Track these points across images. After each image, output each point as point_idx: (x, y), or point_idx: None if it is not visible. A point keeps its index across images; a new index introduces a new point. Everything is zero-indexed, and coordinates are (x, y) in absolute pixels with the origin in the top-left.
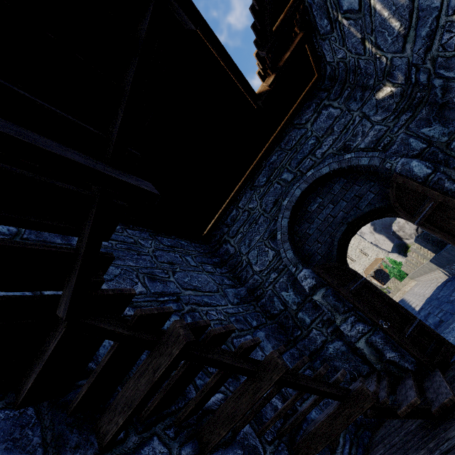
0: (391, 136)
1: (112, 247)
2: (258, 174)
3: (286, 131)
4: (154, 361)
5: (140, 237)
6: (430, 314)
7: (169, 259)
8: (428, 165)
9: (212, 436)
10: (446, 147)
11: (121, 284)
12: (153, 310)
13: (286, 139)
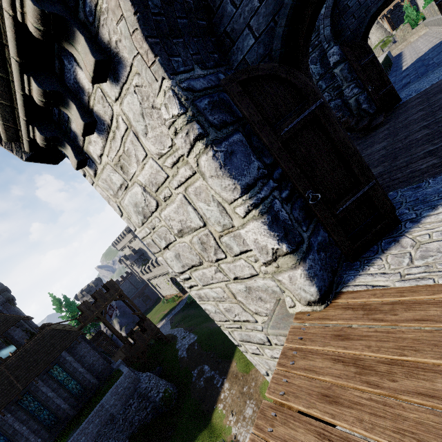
0: None
1: None
2: None
3: None
4: None
5: None
6: (408, 76)
7: None
8: None
9: None
10: None
11: None
12: None
13: None
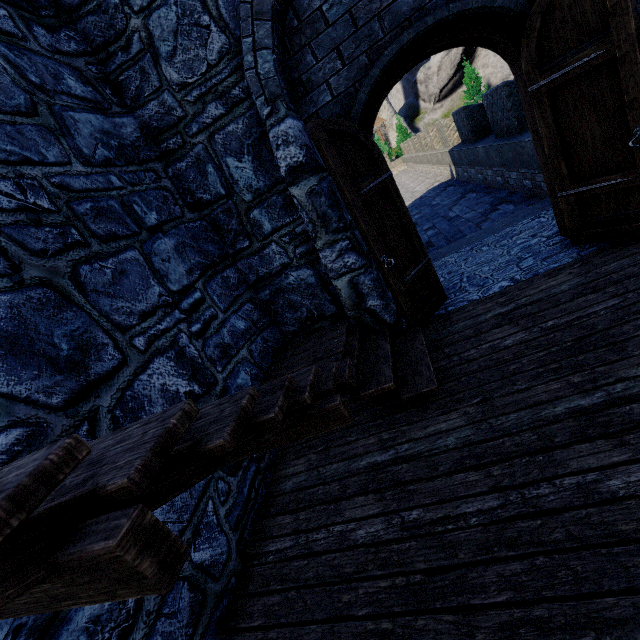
0: None
1: None
2: None
3: None
4: None
5: None
6: (417, 226)
7: None
8: None
9: None
10: None
11: None
12: None
13: None
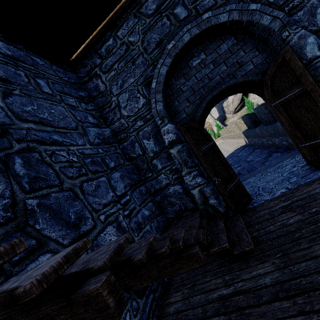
0: None
1: None
2: None
3: None
4: None
5: None
6: (231, 165)
7: (2, 74)
8: None
9: None
10: None
11: None
12: None
13: None
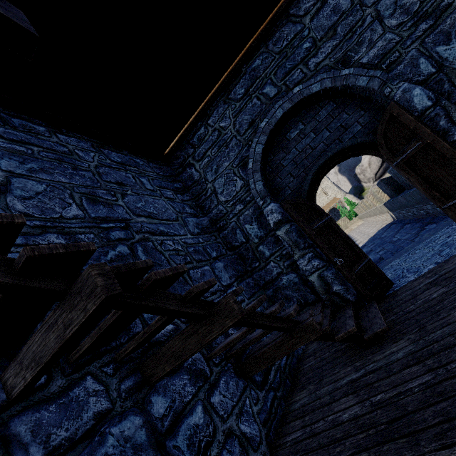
0: (401, 52)
1: (33, 155)
2: (235, 83)
3: (278, 24)
4: (64, 315)
5: (77, 146)
6: (372, 251)
7: (118, 179)
8: (431, 95)
9: (156, 371)
10: (455, 75)
11: (47, 205)
12: (58, 248)
13: (275, 37)
